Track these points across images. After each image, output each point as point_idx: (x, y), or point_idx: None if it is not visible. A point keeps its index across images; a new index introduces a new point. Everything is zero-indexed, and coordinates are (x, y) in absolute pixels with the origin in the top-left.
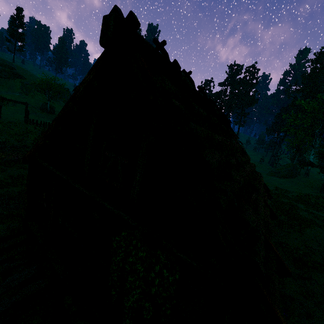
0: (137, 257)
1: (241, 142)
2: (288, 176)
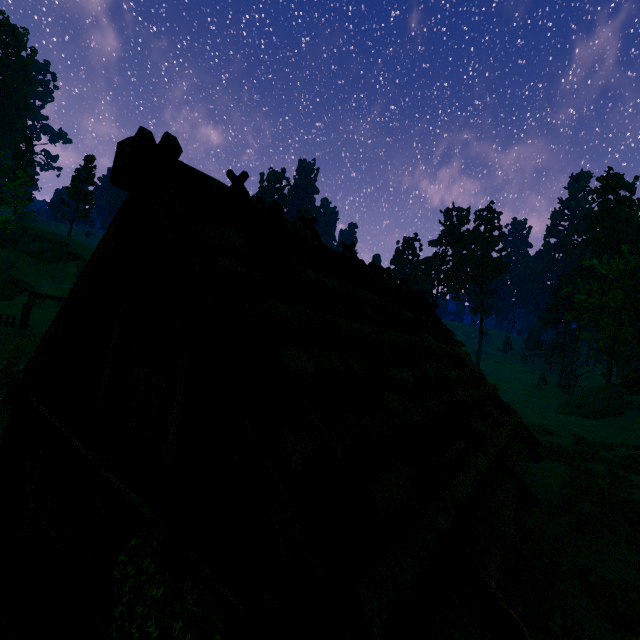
0: (152, 601)
1: (461, 342)
2: (604, 414)
